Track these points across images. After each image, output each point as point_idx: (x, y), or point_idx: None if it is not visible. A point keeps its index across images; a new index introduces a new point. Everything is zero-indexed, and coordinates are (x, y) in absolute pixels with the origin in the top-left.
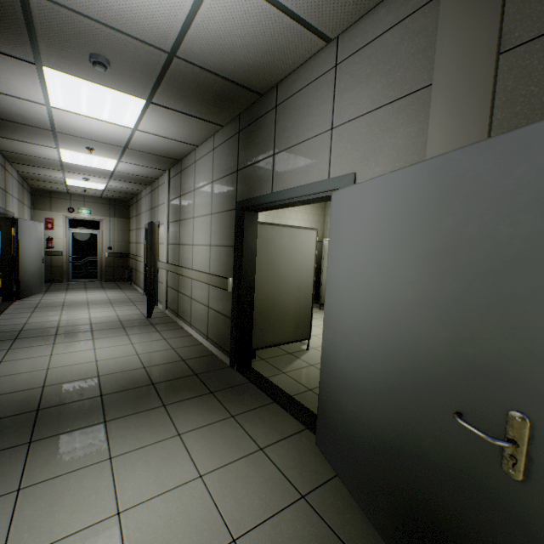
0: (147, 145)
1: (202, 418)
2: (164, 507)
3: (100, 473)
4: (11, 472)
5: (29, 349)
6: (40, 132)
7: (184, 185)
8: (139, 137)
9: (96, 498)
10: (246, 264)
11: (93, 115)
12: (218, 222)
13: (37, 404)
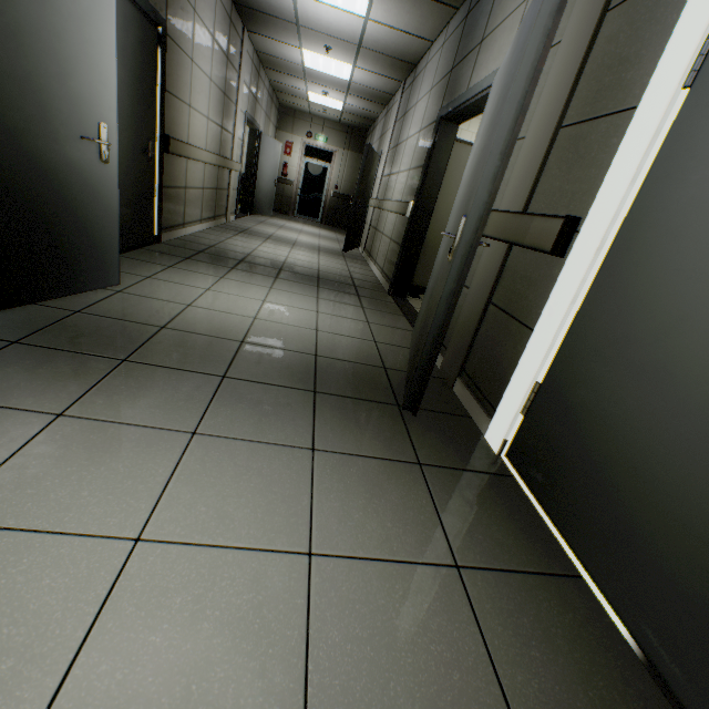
0: (380, 42)
1: (339, 300)
2: (288, 309)
3: (262, 289)
4: (220, 272)
5: (247, 239)
6: (287, 26)
7: (410, 99)
8: (371, 30)
9: (256, 294)
10: (429, 186)
11: (328, 1)
12: (421, 140)
13: (242, 259)
